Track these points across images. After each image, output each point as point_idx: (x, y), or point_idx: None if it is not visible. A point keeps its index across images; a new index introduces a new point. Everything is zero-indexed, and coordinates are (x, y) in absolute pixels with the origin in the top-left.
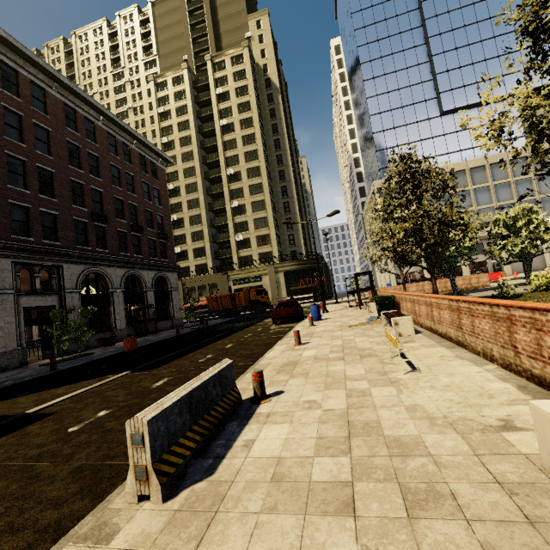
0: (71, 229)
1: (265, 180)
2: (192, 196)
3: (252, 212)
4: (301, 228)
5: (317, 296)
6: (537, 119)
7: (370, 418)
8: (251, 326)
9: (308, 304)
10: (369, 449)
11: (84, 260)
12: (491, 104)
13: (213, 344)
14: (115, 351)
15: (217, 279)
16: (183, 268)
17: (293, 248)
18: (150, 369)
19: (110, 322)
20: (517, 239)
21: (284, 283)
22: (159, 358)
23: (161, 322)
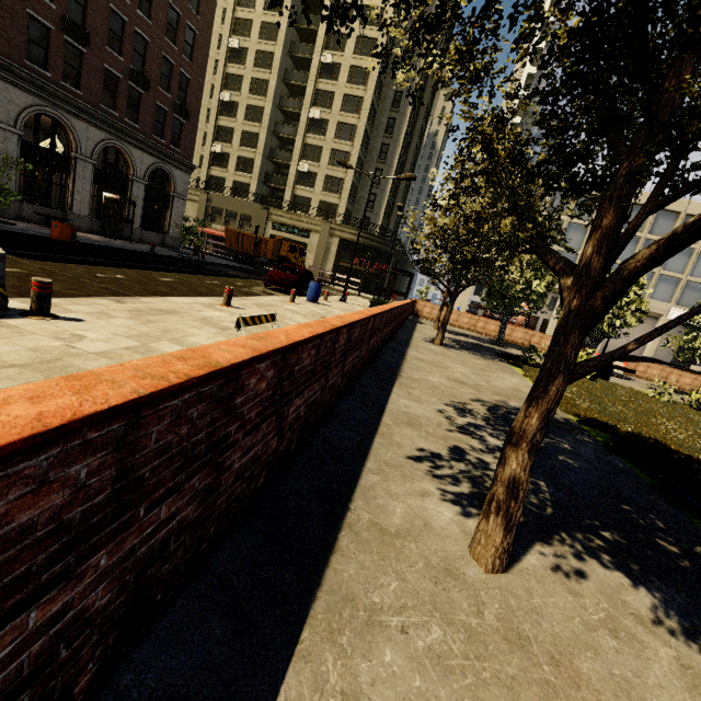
0: (21, 27)
1: (369, 95)
2: (261, 74)
3: (333, 137)
4: (390, 190)
5: (370, 286)
6: (430, 44)
7: (87, 365)
8: (239, 279)
9: (351, 291)
10: (2, 378)
11: (36, 90)
12: None
13: (157, 272)
14: (42, 234)
15: (254, 212)
16: (217, 178)
17: (368, 214)
18: (29, 258)
19: (65, 199)
20: None
21: (334, 252)
22: (63, 256)
23: (147, 232)
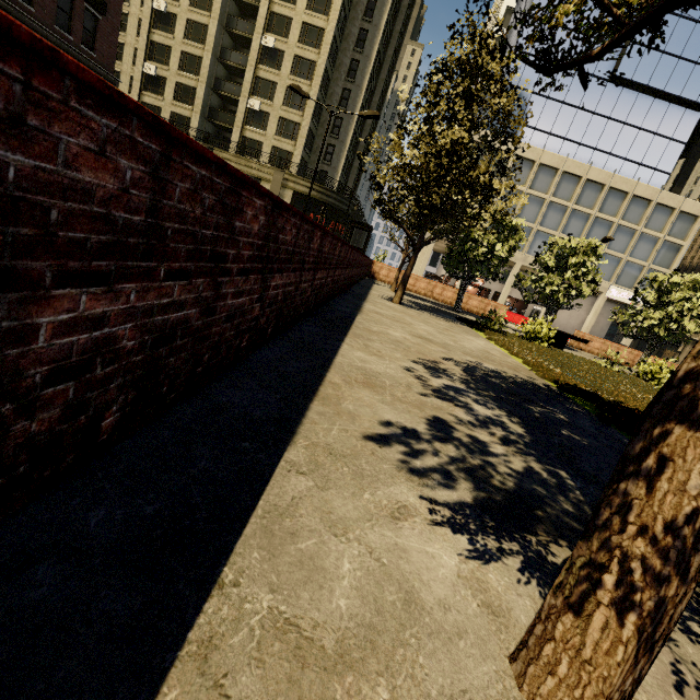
0: None
1: (331, 27)
2: None
3: (289, 73)
4: (350, 142)
5: None
6: None
7: None
8: None
9: None
10: None
11: None
12: (672, 104)
13: None
14: None
15: None
16: (151, 106)
17: (326, 167)
18: None
19: None
20: (557, 277)
21: None
22: None
23: None
